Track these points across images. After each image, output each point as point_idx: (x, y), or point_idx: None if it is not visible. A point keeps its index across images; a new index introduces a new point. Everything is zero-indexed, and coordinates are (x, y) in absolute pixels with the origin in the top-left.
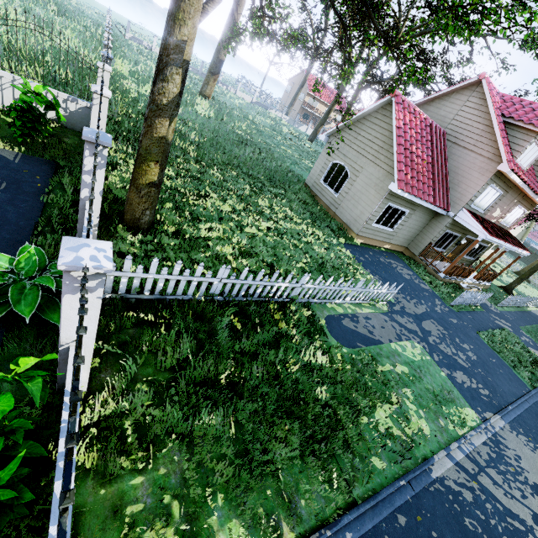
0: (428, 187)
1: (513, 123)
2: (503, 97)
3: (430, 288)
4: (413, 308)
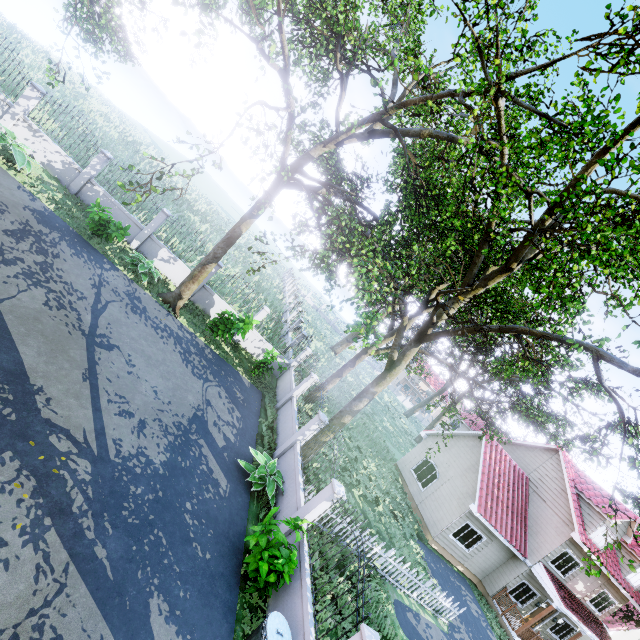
0: (506, 522)
1: (584, 498)
2: (579, 471)
3: None
4: None
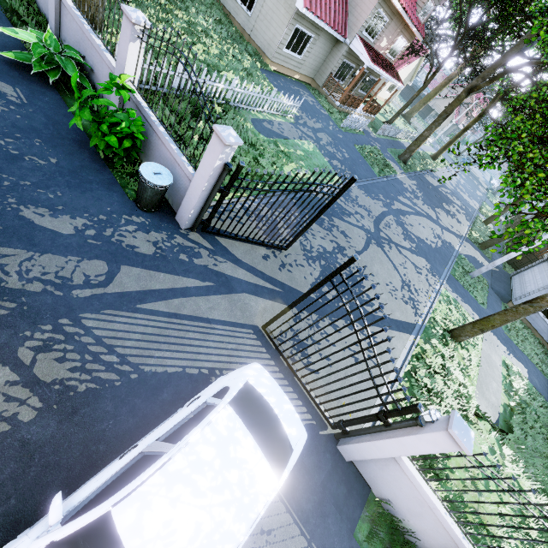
0: (329, 8)
1: None
2: None
3: (328, 114)
4: (312, 124)
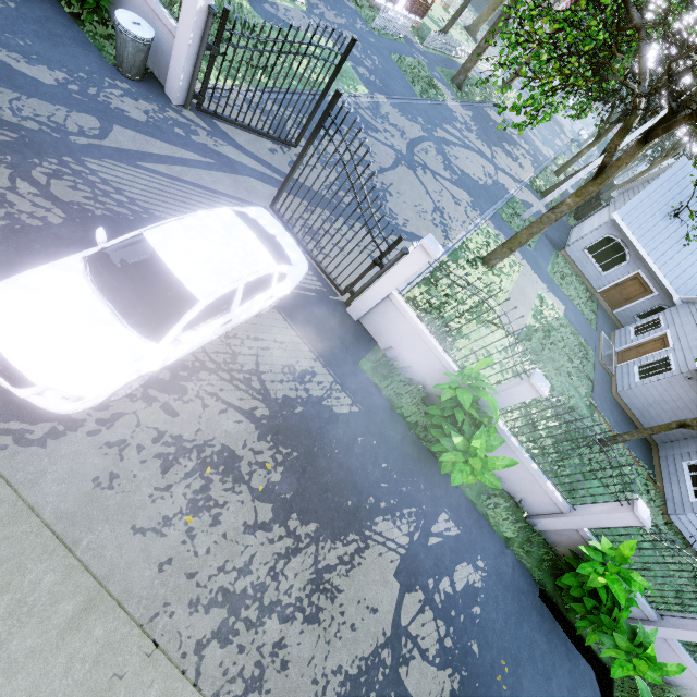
0: None
1: None
2: None
3: (355, 8)
4: (332, 17)
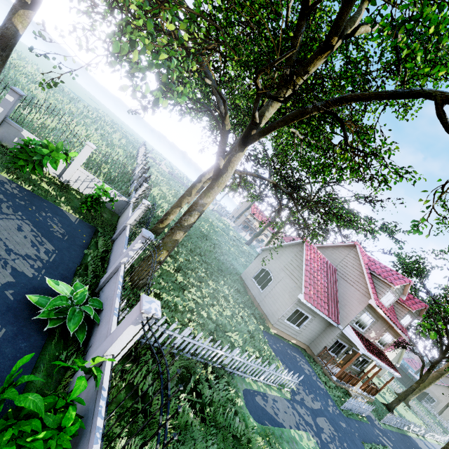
0: (324, 302)
1: (375, 275)
2: (369, 257)
3: (325, 388)
4: (310, 401)
